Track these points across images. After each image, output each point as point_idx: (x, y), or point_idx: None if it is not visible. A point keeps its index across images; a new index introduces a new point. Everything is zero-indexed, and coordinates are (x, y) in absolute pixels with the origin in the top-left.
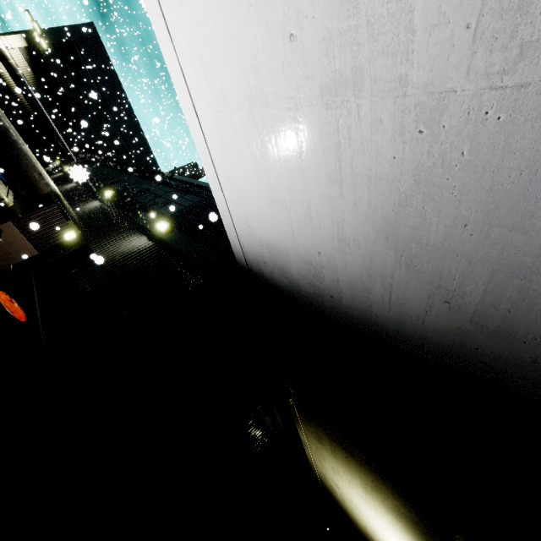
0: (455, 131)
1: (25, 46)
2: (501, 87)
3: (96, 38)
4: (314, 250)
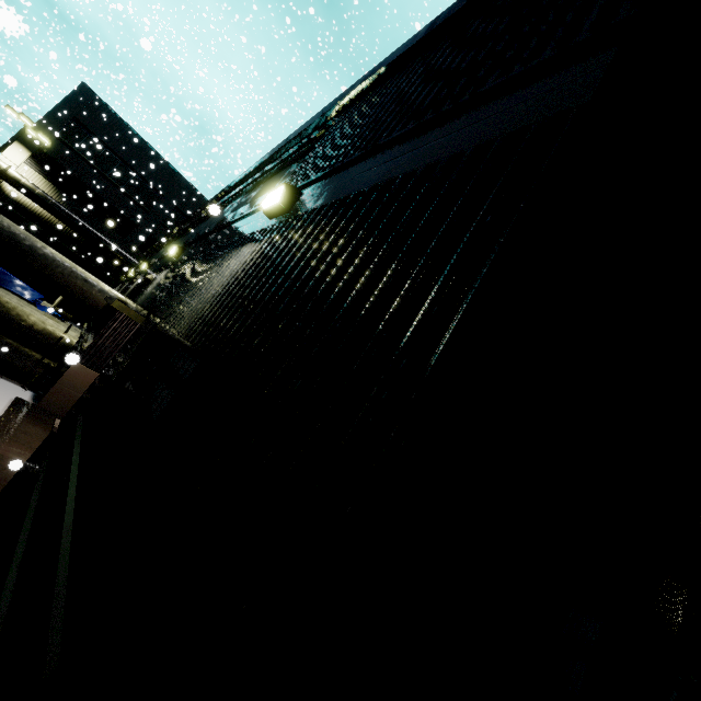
0: None
1: (29, 155)
2: None
3: (96, 101)
4: None
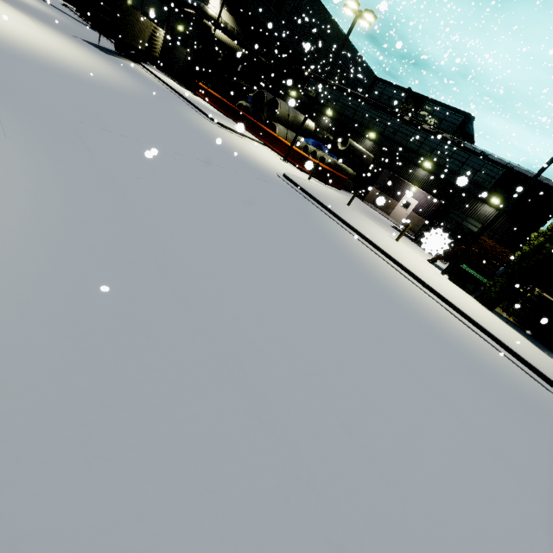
0: None
1: None
2: None
3: None
4: None
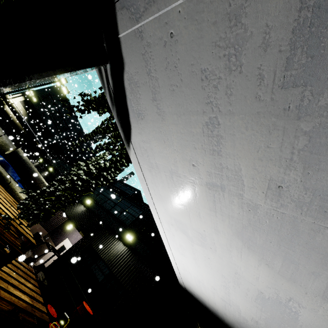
0: (250, 324)
1: (23, 99)
2: (256, 327)
3: (61, 91)
4: (215, 308)
